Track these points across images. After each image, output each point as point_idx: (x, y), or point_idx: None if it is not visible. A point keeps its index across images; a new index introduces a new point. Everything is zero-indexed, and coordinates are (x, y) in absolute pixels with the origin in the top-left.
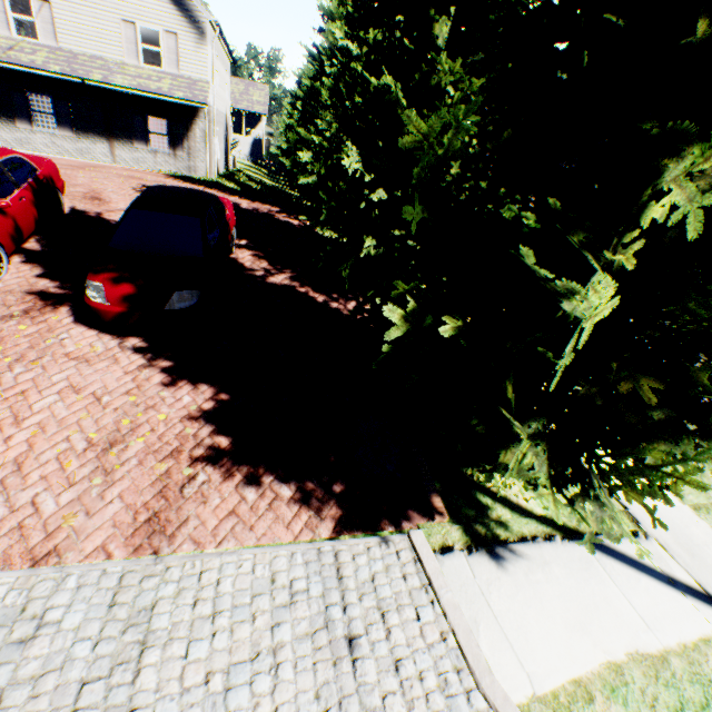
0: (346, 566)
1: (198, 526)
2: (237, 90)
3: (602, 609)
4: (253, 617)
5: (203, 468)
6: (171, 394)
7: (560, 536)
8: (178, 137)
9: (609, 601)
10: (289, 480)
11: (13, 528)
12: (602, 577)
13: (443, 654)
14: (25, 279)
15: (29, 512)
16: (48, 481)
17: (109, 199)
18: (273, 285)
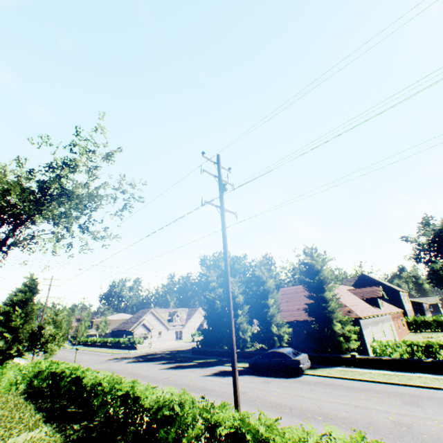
0: None
1: None
2: None
3: None
4: None
5: None
6: None
7: None
8: None
9: None
10: None
11: None
12: None
13: None
14: None
15: None
16: None
17: None
18: None
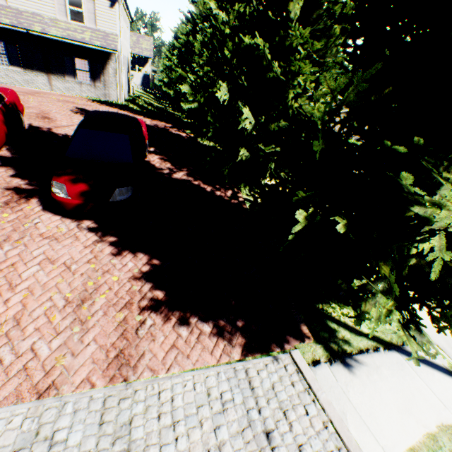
0: (254, 380)
1: (152, 358)
2: (131, 40)
3: (416, 396)
4: (200, 424)
5: (148, 315)
6: (119, 261)
7: (382, 348)
8: (97, 73)
9: (419, 390)
10: (208, 319)
11: (20, 370)
12: (412, 374)
13: (327, 438)
14: (2, 179)
15: (30, 356)
16: (40, 331)
17: (55, 118)
18: (176, 180)
